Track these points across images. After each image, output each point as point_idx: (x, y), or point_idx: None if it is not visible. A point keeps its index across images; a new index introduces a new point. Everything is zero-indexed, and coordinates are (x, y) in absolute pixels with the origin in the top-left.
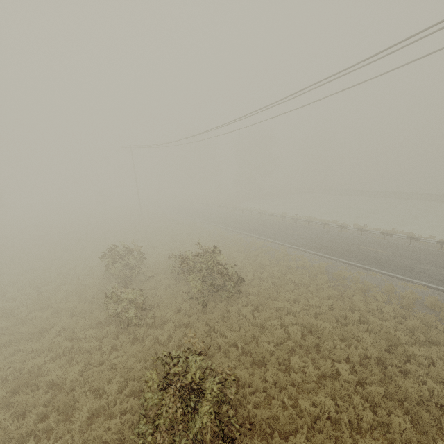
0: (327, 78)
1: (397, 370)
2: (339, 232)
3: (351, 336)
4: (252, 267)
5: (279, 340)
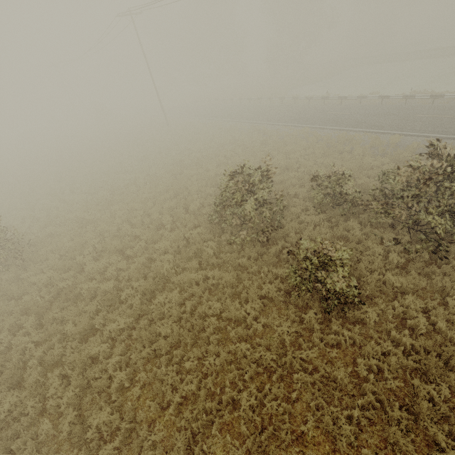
0: None
1: None
2: None
3: None
4: None
5: None
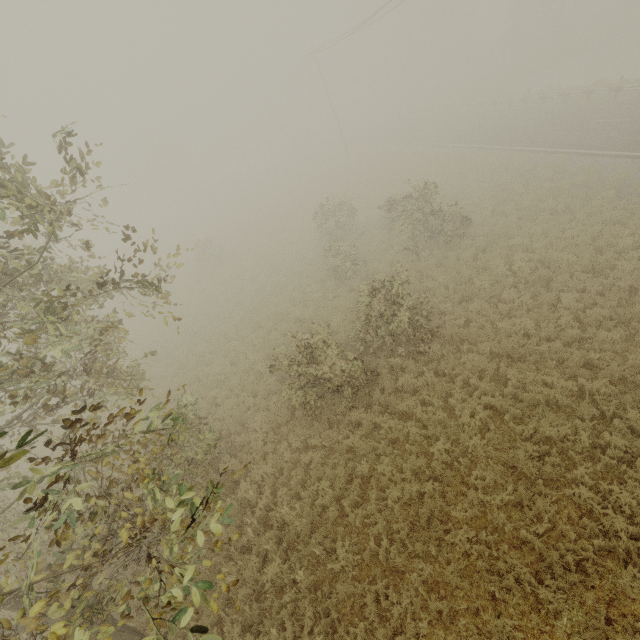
0: None
1: None
2: None
3: (608, 266)
4: (493, 201)
5: (500, 279)
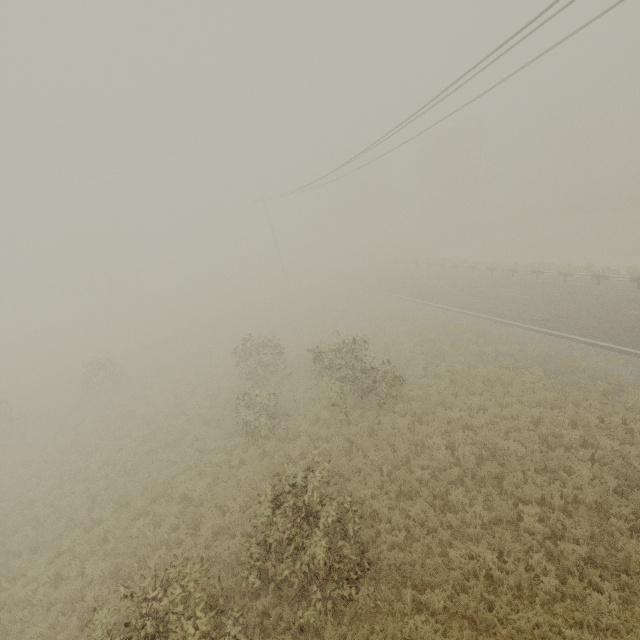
0: (491, 53)
1: (627, 525)
2: (594, 286)
3: (561, 465)
4: (424, 358)
5: (443, 466)
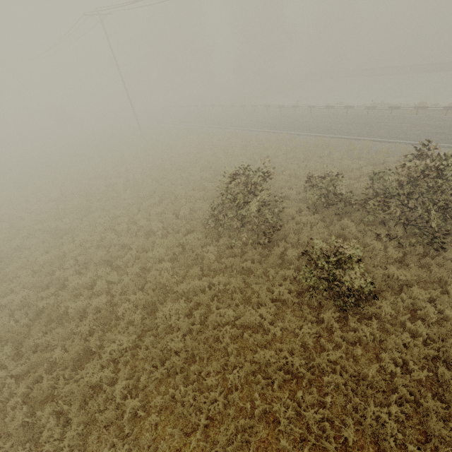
0: None
1: None
2: (443, 116)
3: None
4: None
5: None
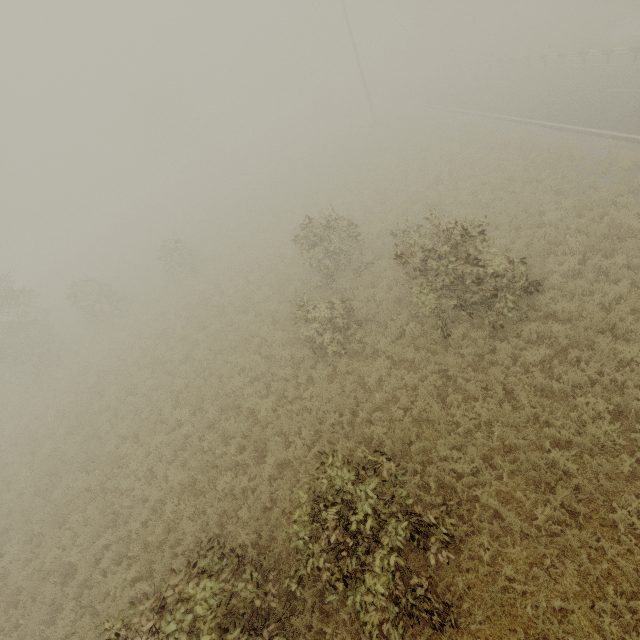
0: None
1: None
2: None
3: None
4: (583, 241)
5: (599, 444)
